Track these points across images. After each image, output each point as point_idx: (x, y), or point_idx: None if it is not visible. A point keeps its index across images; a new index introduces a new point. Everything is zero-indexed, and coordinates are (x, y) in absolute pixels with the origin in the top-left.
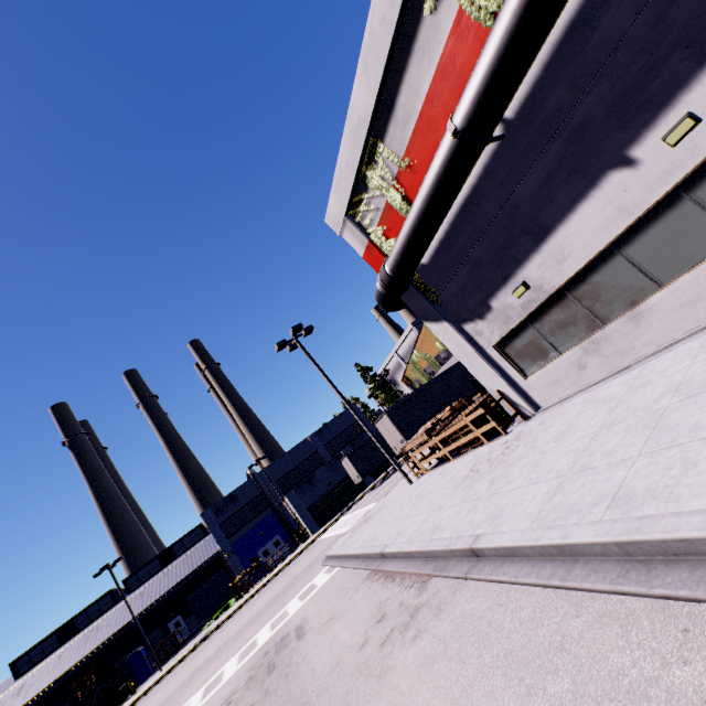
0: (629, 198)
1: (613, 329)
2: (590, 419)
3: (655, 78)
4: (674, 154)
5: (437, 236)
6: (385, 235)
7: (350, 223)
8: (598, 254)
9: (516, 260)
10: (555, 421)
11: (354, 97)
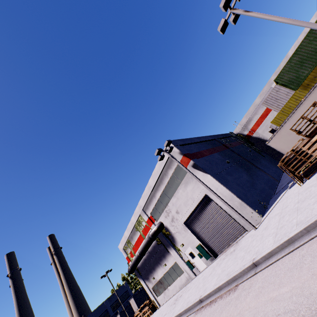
0: (163, 270)
1: (166, 291)
2: (156, 315)
3: (161, 257)
4: (165, 267)
5: (140, 261)
6: (131, 256)
7: (123, 250)
8: (162, 276)
9: (152, 272)
10: (156, 313)
11: (125, 232)
